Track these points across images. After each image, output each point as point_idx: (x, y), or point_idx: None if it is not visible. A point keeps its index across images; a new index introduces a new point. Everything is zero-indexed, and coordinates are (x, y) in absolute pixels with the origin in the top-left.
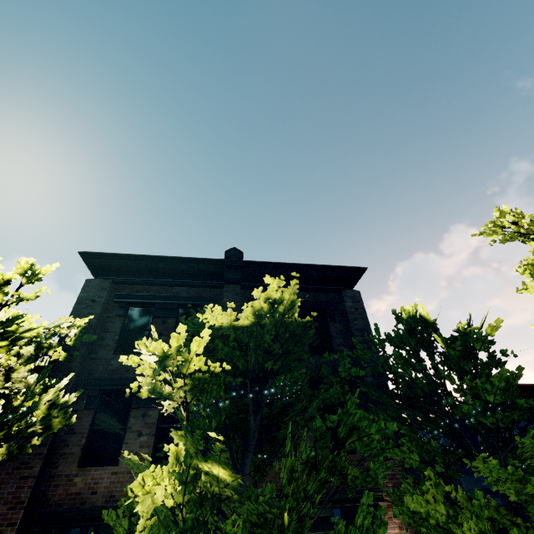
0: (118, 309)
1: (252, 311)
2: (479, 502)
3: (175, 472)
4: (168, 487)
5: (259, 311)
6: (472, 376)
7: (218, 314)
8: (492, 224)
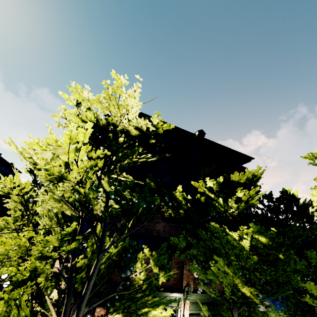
0: (144, 146)
1: (246, 178)
2: (302, 263)
3: (251, 236)
4: (249, 240)
5: (248, 178)
6: (304, 222)
7: (236, 176)
8: (312, 155)
